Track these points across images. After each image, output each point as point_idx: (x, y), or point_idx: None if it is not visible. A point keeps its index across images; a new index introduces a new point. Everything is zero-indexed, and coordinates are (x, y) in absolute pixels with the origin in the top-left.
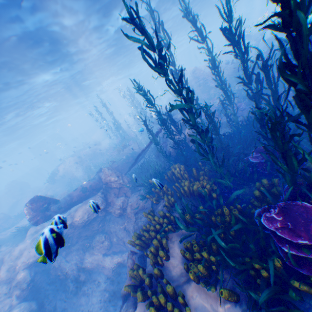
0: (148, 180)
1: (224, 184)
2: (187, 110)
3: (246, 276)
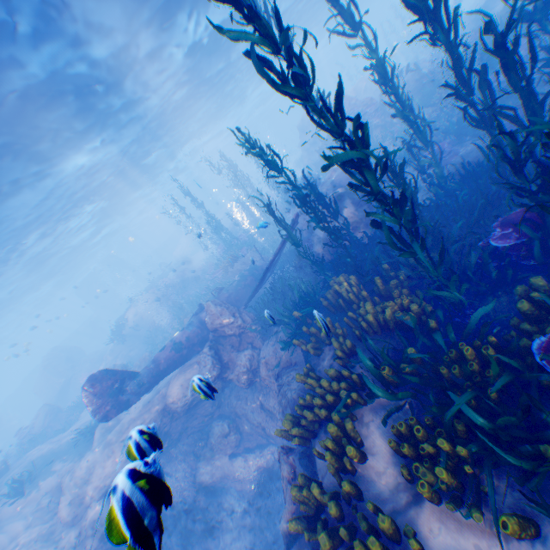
0: (290, 313)
1: (447, 298)
2: (359, 164)
3: (546, 482)
